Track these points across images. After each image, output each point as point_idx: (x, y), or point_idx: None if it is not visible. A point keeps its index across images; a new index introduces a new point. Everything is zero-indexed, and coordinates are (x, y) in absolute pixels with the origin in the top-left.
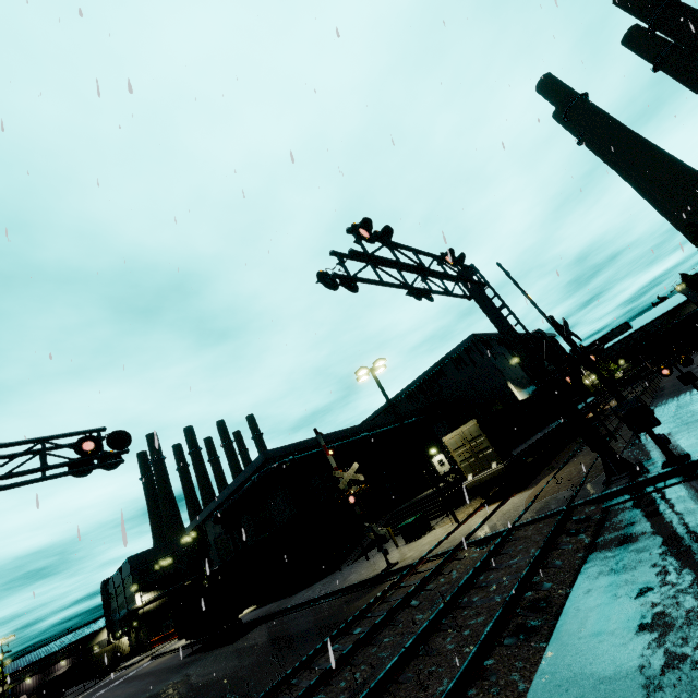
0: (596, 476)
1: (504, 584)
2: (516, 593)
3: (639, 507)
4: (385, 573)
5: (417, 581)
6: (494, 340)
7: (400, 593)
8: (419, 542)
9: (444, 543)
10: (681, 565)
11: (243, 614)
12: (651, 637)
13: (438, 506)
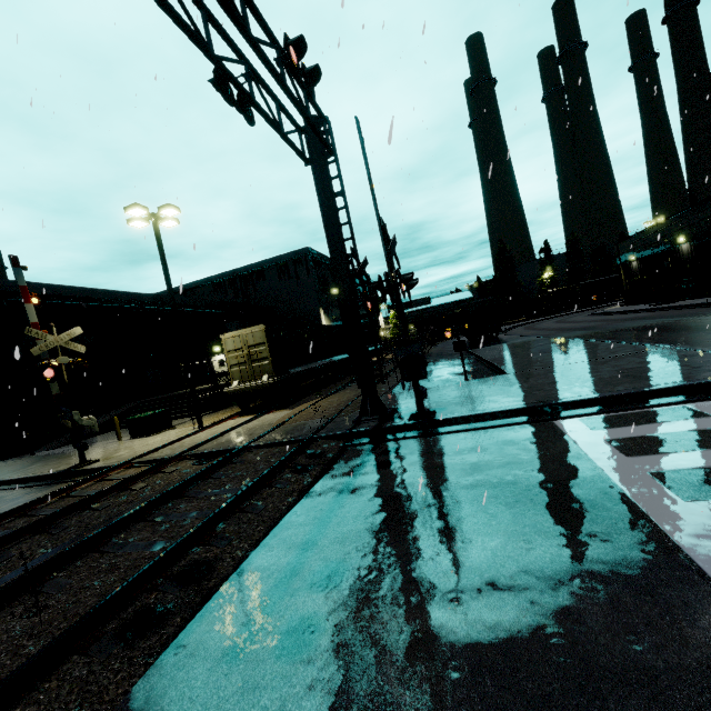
0: (351, 411)
1: (183, 523)
2: (176, 550)
3: (374, 454)
4: (72, 471)
5: (94, 493)
6: (326, 265)
7: (60, 506)
8: (145, 440)
9: (167, 448)
10: (386, 544)
11: None
12: (302, 682)
13: None
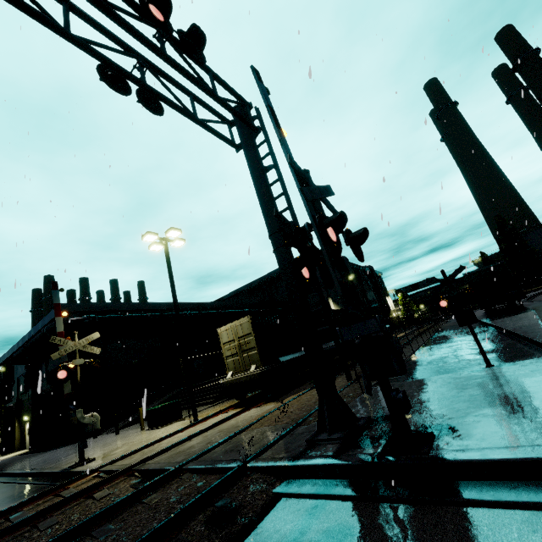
0: None
1: None
2: None
3: (303, 540)
4: (67, 471)
5: None
6: None
7: None
8: (151, 433)
9: (142, 451)
10: None
11: (10, 456)
12: None
13: (215, 393)
